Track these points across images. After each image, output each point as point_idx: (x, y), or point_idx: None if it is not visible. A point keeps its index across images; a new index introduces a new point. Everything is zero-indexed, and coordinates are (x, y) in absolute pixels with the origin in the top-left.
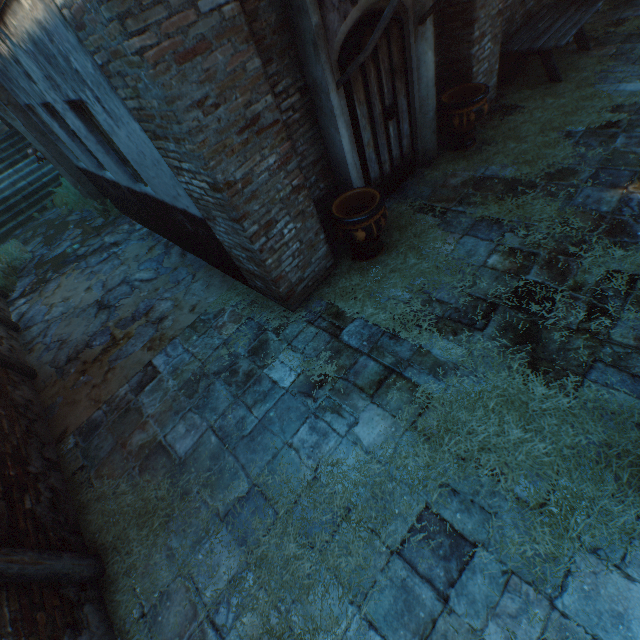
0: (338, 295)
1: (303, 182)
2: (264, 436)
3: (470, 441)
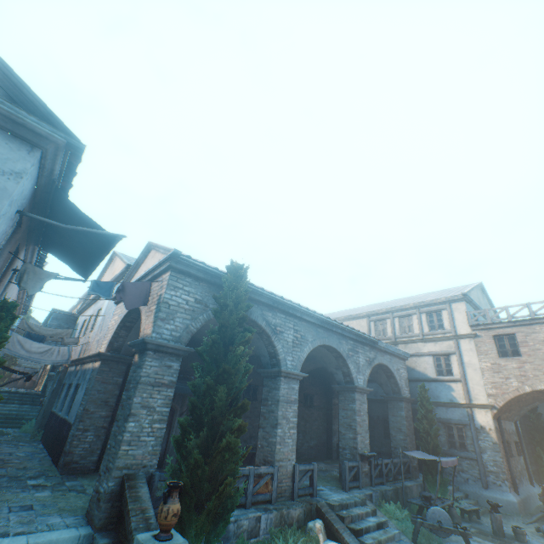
0: (83, 476)
1: (108, 426)
2: (5, 487)
3: (66, 500)
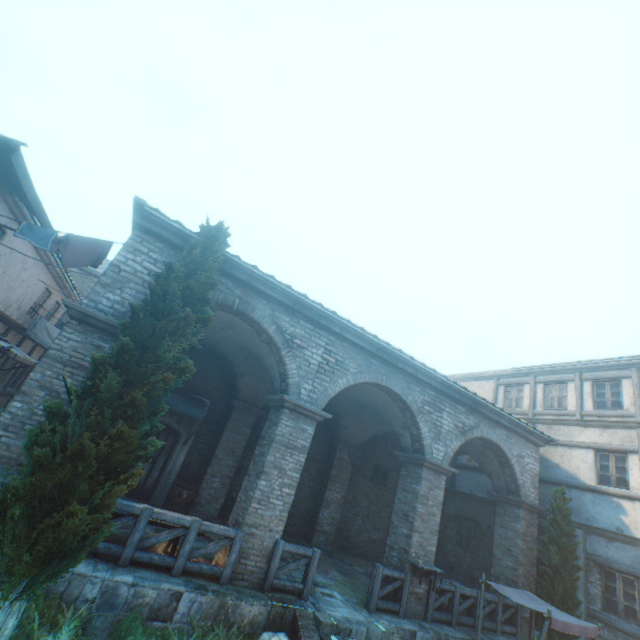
0: None
1: None
2: None
3: None
